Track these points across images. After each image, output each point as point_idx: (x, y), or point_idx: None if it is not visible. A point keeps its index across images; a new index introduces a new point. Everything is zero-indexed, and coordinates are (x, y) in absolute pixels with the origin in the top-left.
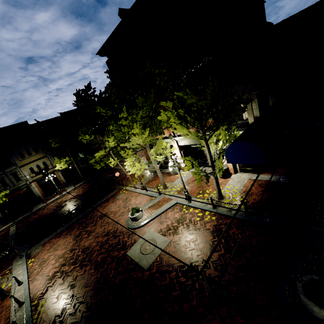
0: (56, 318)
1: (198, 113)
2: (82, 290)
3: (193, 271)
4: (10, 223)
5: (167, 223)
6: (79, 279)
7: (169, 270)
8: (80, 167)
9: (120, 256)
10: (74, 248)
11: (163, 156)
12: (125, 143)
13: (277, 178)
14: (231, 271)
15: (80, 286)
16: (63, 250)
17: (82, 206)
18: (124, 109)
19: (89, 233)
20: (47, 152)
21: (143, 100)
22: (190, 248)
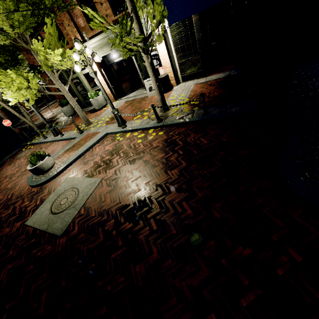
0: None
1: None
2: None
3: (144, 207)
4: None
5: (94, 160)
6: None
7: (102, 220)
8: None
9: (13, 232)
10: None
11: (60, 51)
12: None
13: (227, 74)
14: (204, 184)
15: None
16: None
17: None
18: None
19: None
20: None
21: None
22: (133, 179)
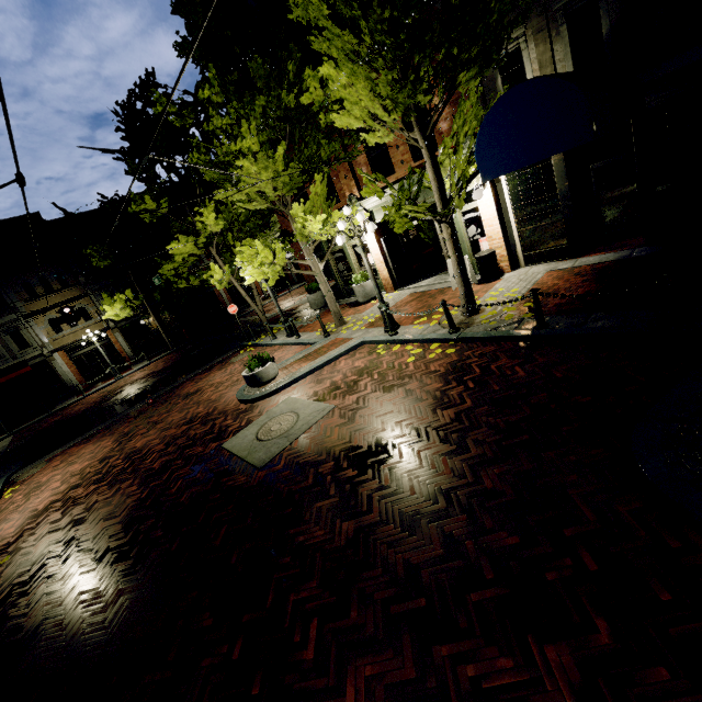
0: (17, 587)
1: (391, 11)
2: (96, 527)
3: (382, 453)
4: (3, 435)
5: (333, 379)
6: (99, 507)
7: (318, 460)
8: (165, 323)
9: (206, 453)
10: (110, 456)
11: (323, 217)
12: (228, 188)
13: (624, 255)
14: (489, 438)
15: (95, 519)
16: (86, 462)
17: (153, 387)
18: (212, 77)
19: (152, 425)
20: (89, 286)
21: (267, 71)
22: (380, 413)
